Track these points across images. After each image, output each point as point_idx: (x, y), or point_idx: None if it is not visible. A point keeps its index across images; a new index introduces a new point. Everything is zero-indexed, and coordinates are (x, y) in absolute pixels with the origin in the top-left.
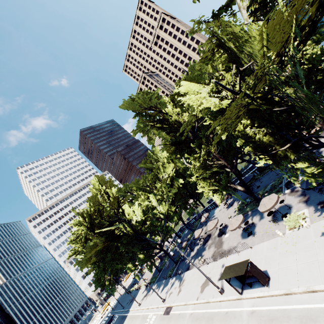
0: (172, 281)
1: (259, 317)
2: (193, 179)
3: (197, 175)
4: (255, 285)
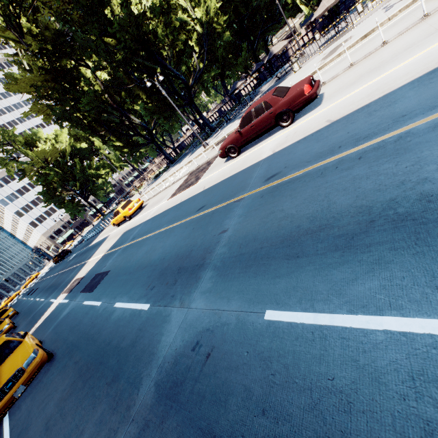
0: (214, 135)
1: None
2: None
3: None
4: None
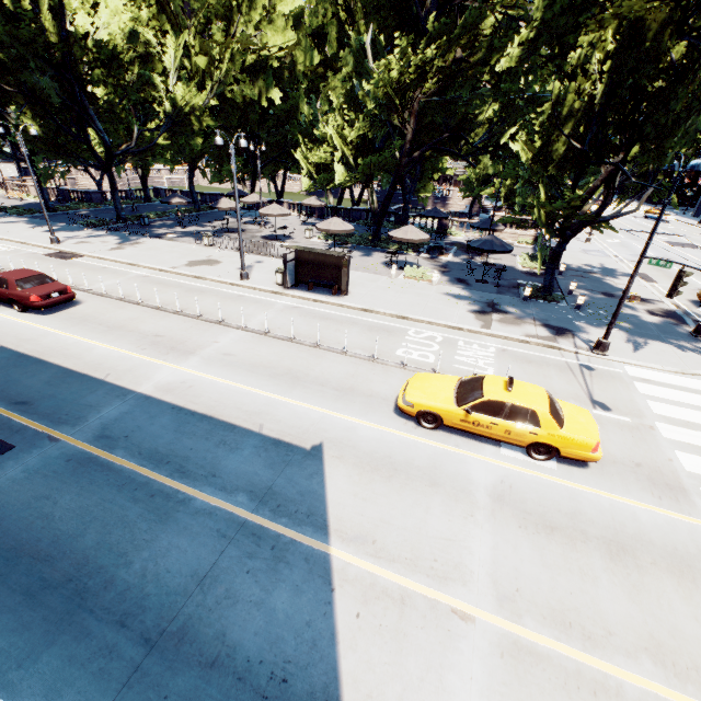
0: (96, 233)
1: (306, 313)
2: (333, 99)
3: (372, 86)
4: (319, 292)
